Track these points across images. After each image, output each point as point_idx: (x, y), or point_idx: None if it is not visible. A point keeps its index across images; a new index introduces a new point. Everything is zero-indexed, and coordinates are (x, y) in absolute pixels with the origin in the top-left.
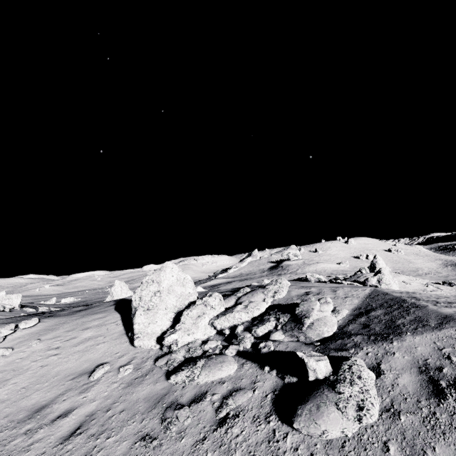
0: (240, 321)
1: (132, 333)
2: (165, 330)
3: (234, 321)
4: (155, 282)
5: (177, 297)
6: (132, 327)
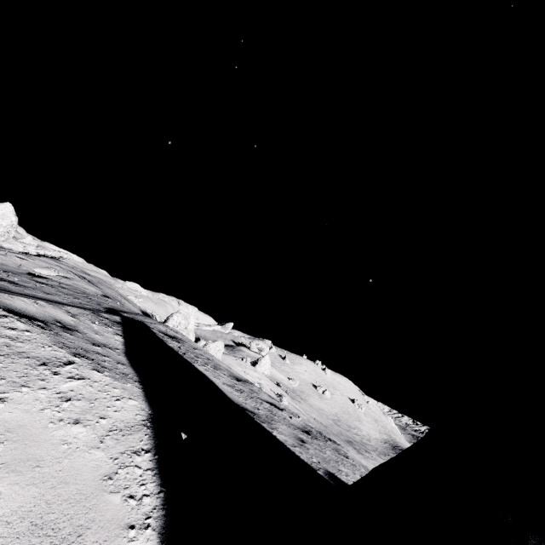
0: None
1: None
2: None
3: None
4: None
5: None
6: None
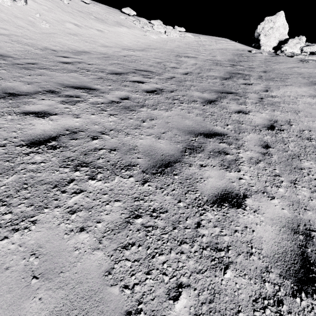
0: (315, 51)
1: (257, 44)
2: (274, 47)
3: (312, 50)
4: (272, 22)
5: (279, 34)
6: (258, 41)
